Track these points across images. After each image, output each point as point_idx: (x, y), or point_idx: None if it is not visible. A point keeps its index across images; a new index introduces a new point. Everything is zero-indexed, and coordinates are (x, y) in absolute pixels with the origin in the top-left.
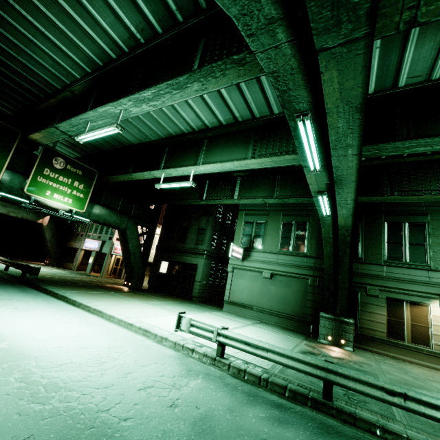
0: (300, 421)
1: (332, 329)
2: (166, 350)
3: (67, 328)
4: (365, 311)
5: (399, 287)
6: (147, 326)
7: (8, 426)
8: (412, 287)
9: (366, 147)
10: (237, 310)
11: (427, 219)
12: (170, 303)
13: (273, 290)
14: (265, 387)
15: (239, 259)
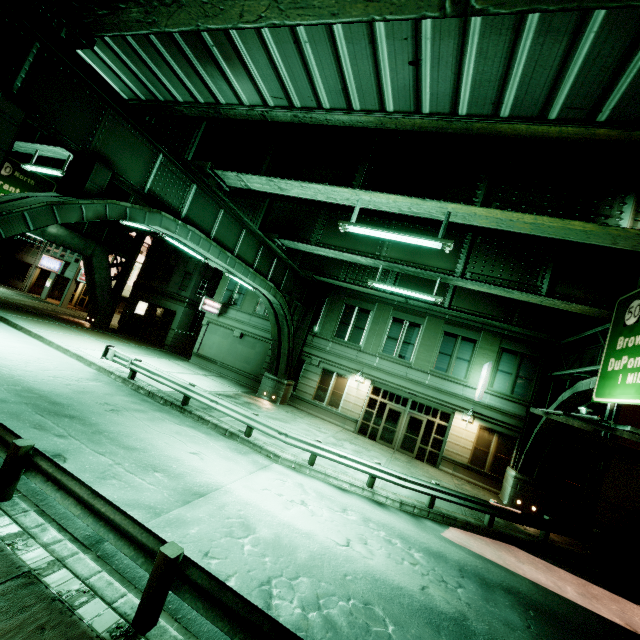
0: (150, 406)
1: (269, 387)
2: (88, 369)
3: (5, 342)
4: (305, 377)
5: (334, 361)
6: (83, 354)
7: None
8: (343, 362)
9: (287, 241)
10: (203, 363)
11: (374, 308)
12: (130, 345)
13: (240, 349)
14: (151, 397)
15: (214, 314)
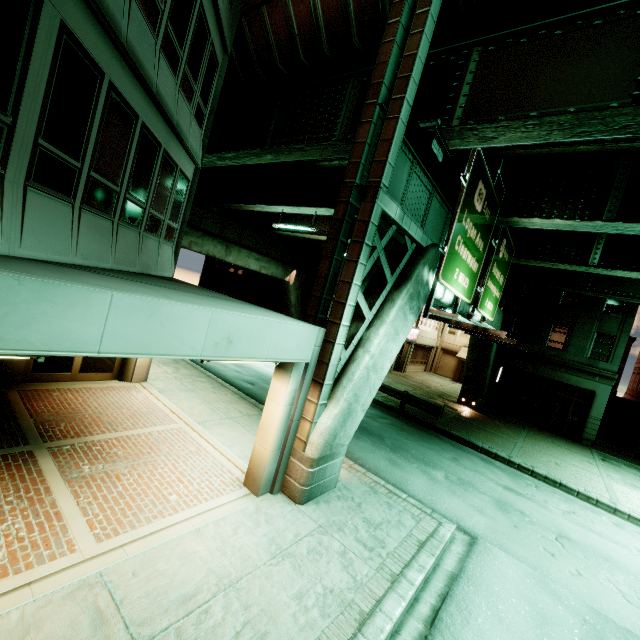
0: None
1: None
2: None
3: None
4: None
5: None
6: None
7: None
8: None
9: None
10: None
11: None
12: (609, 468)
13: None
14: None
15: None
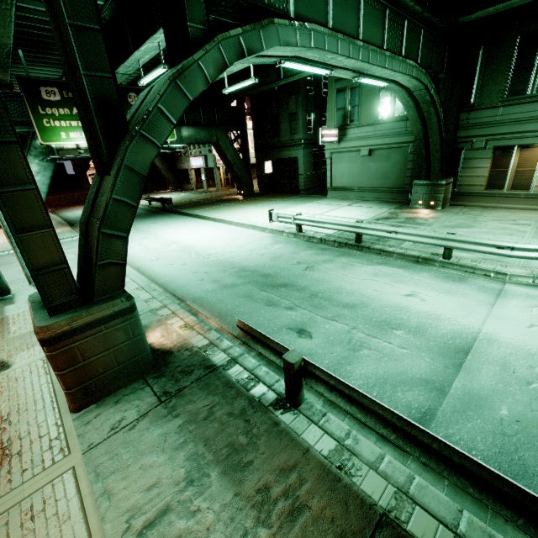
0: (331, 253)
1: (423, 194)
2: (265, 235)
3: (206, 233)
4: (467, 168)
5: (511, 132)
6: (254, 223)
7: (199, 265)
8: (528, 127)
9: None
10: (340, 194)
11: None
12: (277, 202)
13: (372, 167)
14: (324, 243)
15: (334, 142)
